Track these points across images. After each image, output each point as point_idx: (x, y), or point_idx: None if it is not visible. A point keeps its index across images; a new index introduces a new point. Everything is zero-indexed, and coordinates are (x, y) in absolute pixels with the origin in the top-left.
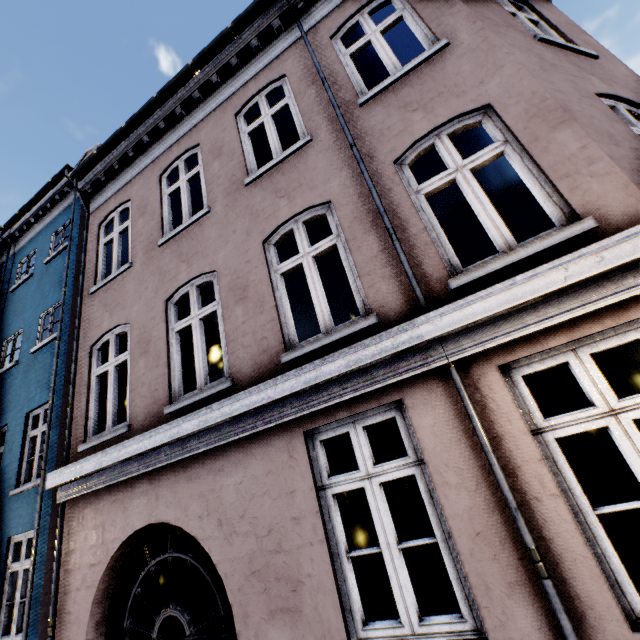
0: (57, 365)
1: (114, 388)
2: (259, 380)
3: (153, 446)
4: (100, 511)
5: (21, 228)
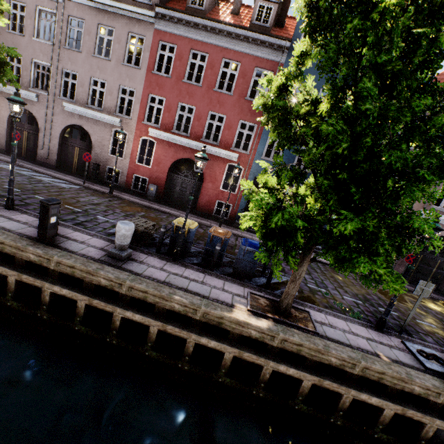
0: None
1: None
2: None
3: None
4: None
5: None
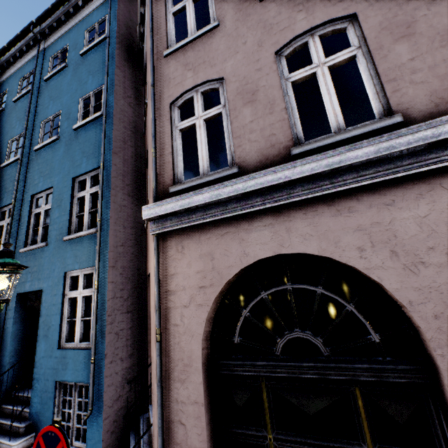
0: (104, 138)
1: (205, 139)
2: (447, 114)
3: (299, 176)
4: (205, 242)
5: (51, 25)
